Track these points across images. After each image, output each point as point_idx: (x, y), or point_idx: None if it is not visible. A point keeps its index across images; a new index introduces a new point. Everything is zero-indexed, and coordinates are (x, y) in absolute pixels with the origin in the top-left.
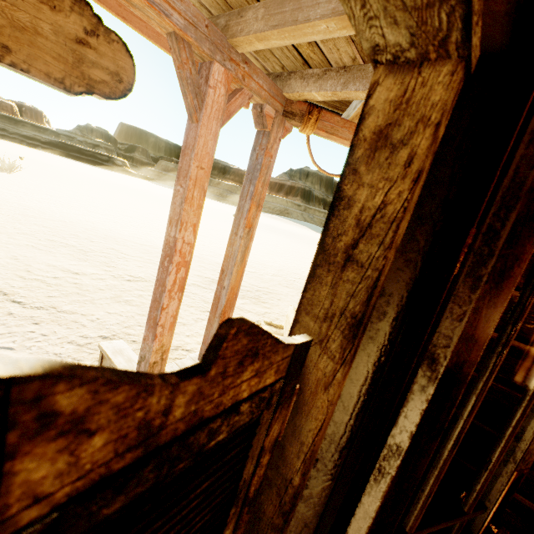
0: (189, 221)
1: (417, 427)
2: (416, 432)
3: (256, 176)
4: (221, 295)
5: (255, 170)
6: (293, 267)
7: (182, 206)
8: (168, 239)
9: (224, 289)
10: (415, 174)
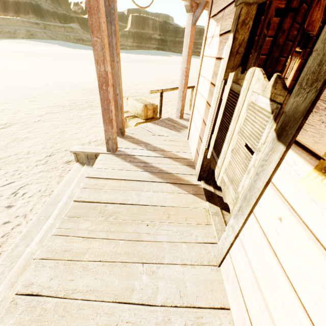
0: (108, 59)
1: None
2: None
3: (113, 18)
4: (117, 99)
5: (111, 14)
6: (86, 80)
7: (103, 51)
8: (100, 74)
9: (118, 95)
10: (249, 31)
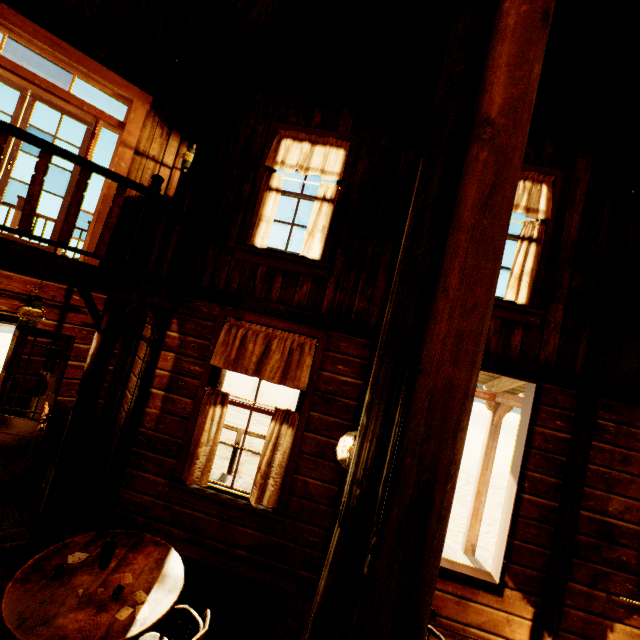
0: None
1: (5, 377)
2: (5, 378)
3: None
4: None
5: None
6: None
7: None
8: None
9: None
10: (12, 340)
